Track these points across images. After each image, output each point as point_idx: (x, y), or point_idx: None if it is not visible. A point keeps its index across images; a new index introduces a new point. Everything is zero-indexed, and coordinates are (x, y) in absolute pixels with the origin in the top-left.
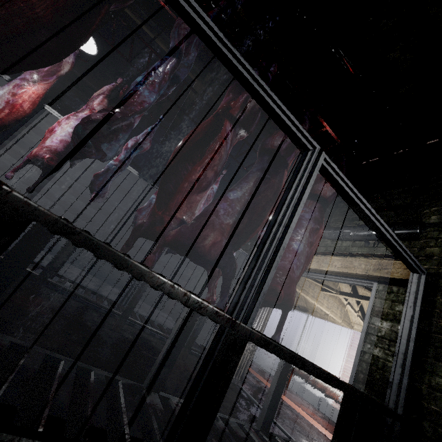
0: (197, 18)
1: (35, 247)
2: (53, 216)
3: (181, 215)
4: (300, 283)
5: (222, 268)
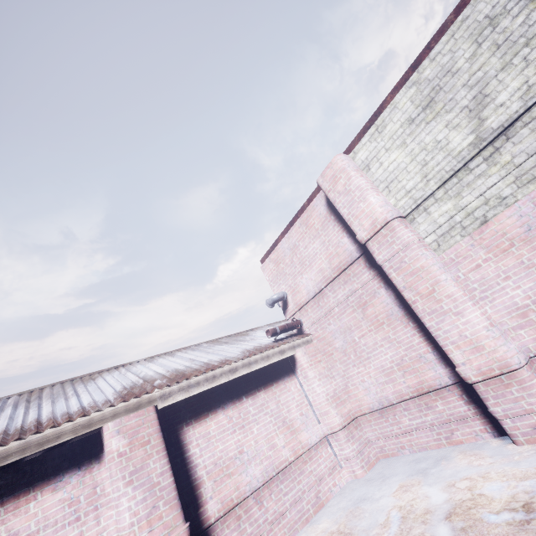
0: None
1: None
2: None
3: None
4: None
5: None
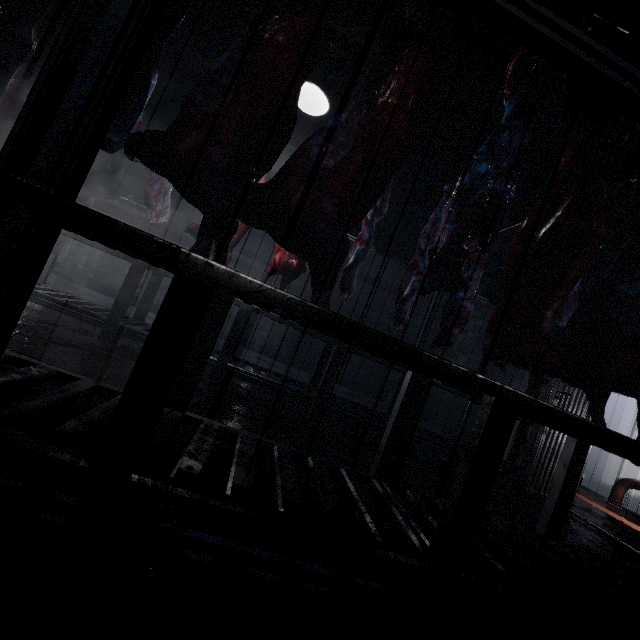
0: (606, 70)
1: (417, 401)
2: (536, 400)
3: (545, 328)
4: None
5: (638, 397)
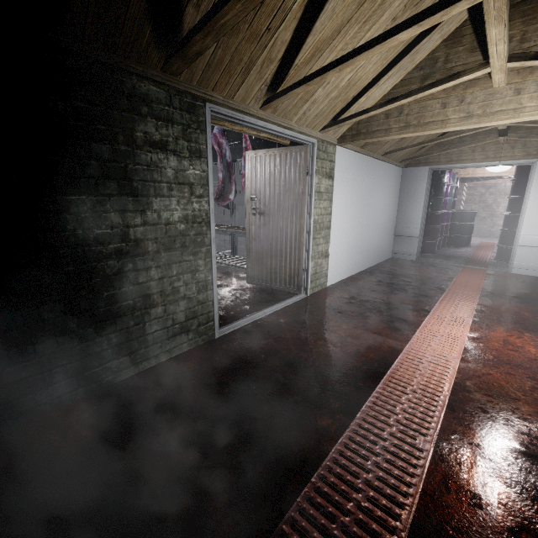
0: None
1: None
2: None
3: None
4: (411, 119)
5: None
